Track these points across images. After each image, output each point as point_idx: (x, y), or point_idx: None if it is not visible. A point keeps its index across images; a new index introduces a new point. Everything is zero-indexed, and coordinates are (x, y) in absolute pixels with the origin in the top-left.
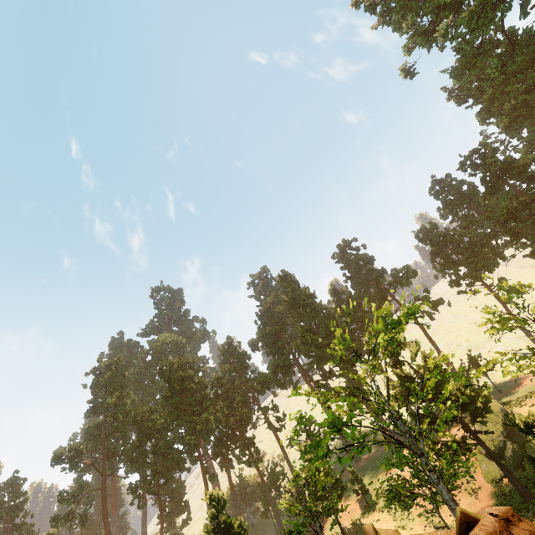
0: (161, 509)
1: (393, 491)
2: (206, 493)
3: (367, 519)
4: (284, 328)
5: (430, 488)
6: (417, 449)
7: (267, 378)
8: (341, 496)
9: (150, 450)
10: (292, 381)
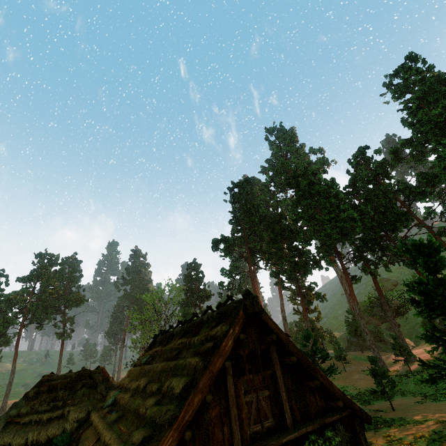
0: (302, 296)
1: None
2: (403, 244)
3: None
4: None
5: None
6: None
7: (431, 177)
8: None
9: (286, 247)
10: None
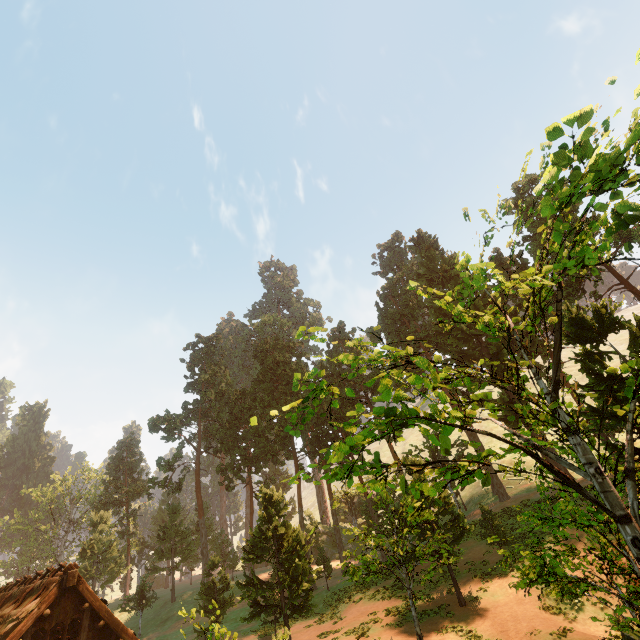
0: (252, 496)
1: (536, 568)
2: (261, 490)
3: (499, 578)
4: (415, 314)
5: (630, 579)
6: (614, 504)
7: None
8: (459, 538)
9: (241, 435)
10: (422, 385)
